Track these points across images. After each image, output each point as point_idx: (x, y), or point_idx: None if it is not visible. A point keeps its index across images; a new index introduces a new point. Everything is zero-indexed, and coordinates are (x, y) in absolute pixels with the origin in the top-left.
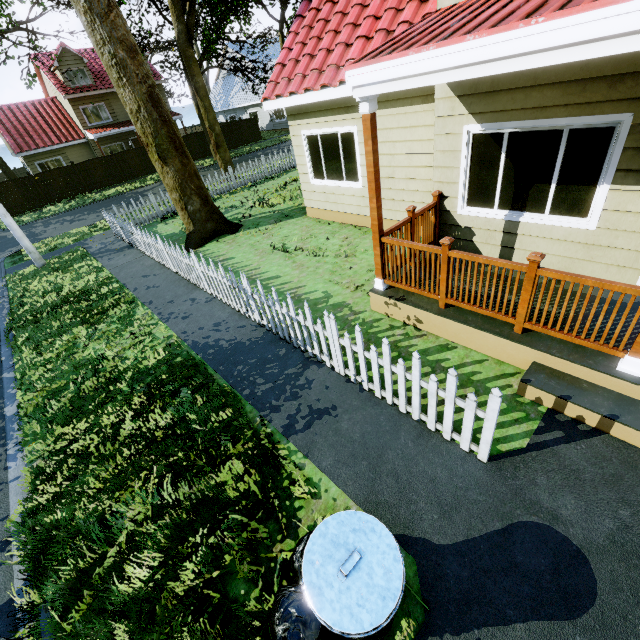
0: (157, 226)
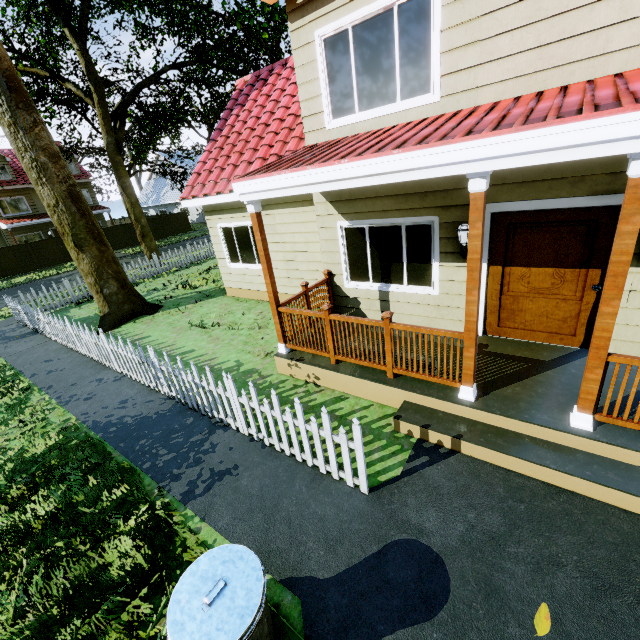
0: (70, 311)
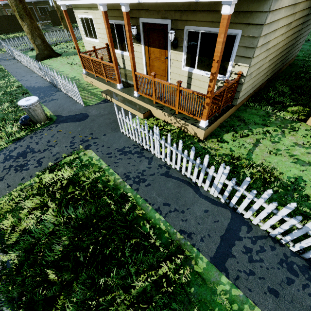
0: (28, 52)
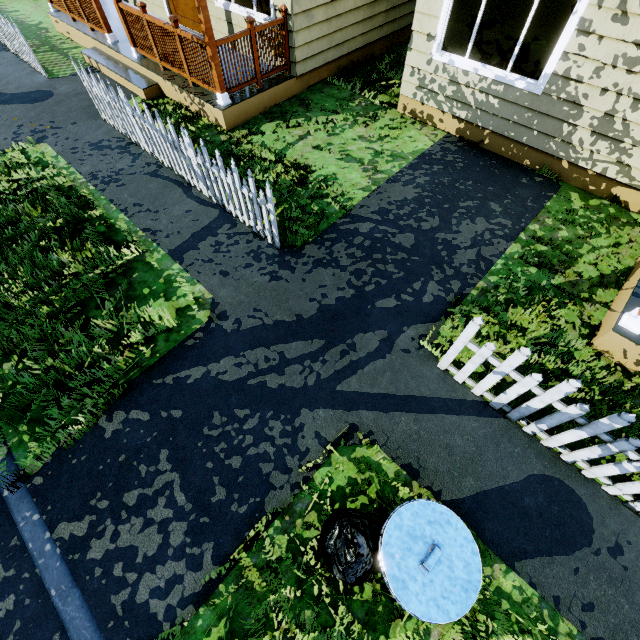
0: None
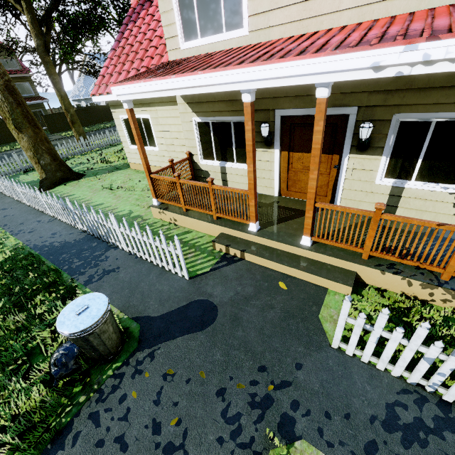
0: (19, 176)
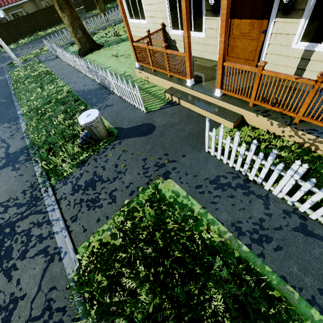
0: (69, 48)
